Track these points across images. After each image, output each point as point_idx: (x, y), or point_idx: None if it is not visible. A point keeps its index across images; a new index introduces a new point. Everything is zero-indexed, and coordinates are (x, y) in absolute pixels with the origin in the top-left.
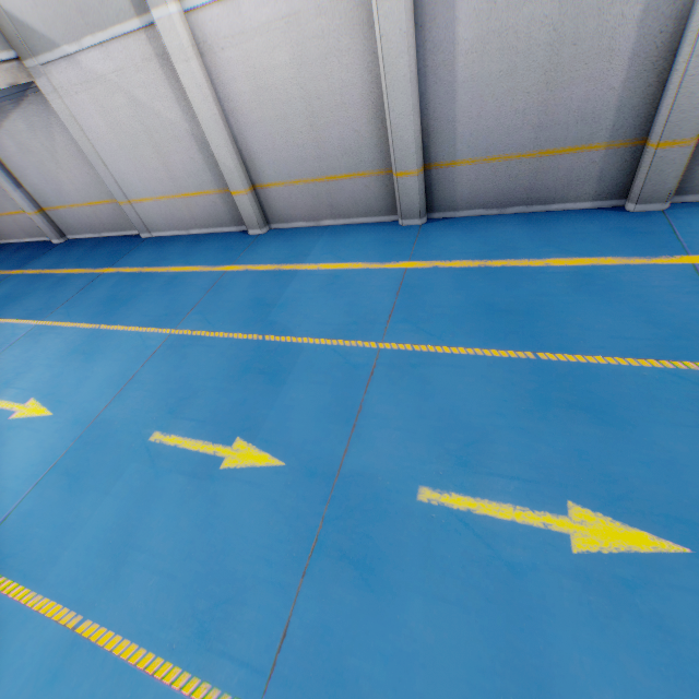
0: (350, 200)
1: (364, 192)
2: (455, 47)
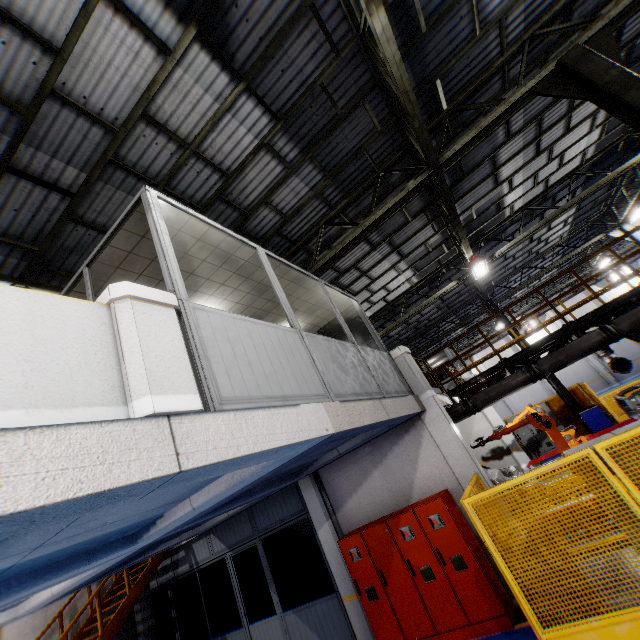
0: (593, 388)
1: (596, 384)
2: None
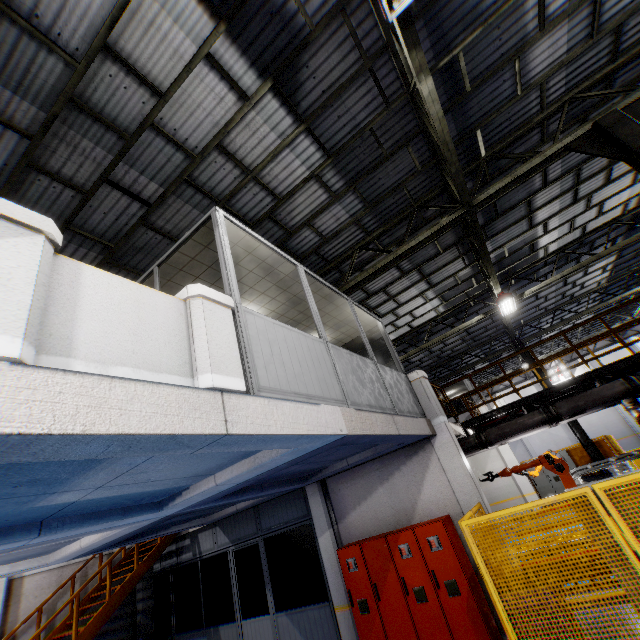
0: (625, 445)
1: (628, 441)
2: None
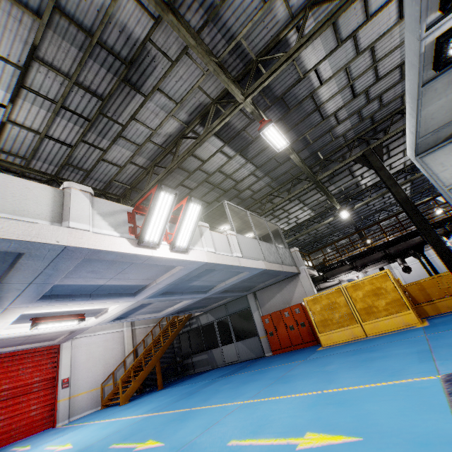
0: None
1: None
2: (438, 266)
